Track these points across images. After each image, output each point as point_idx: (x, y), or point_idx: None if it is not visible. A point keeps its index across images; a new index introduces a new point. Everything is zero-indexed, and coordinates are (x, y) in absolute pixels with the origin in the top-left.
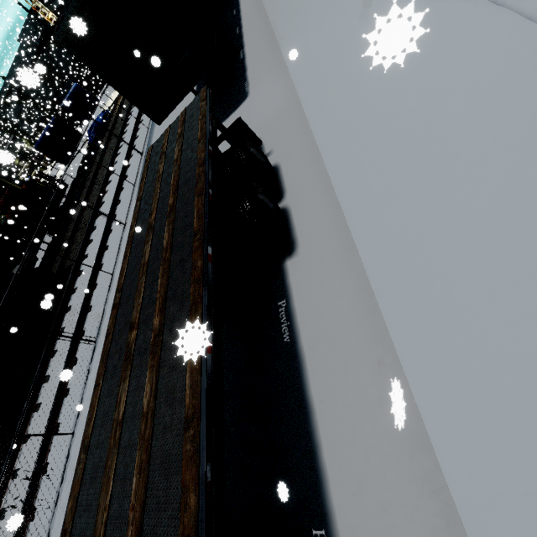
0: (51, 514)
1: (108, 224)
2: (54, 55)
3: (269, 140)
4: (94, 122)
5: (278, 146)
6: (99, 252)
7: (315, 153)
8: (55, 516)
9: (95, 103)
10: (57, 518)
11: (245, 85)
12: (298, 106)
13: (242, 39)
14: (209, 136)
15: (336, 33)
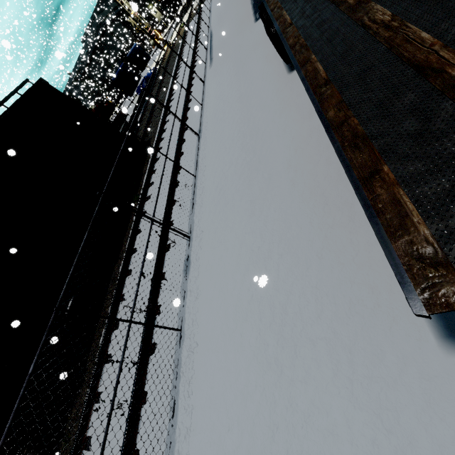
0: (190, 213)
1: (188, 89)
2: (109, 43)
3: None
4: (144, 79)
5: None
6: (185, 102)
7: None
8: (194, 211)
9: (148, 58)
10: (196, 211)
11: None
12: None
13: None
14: None
15: None
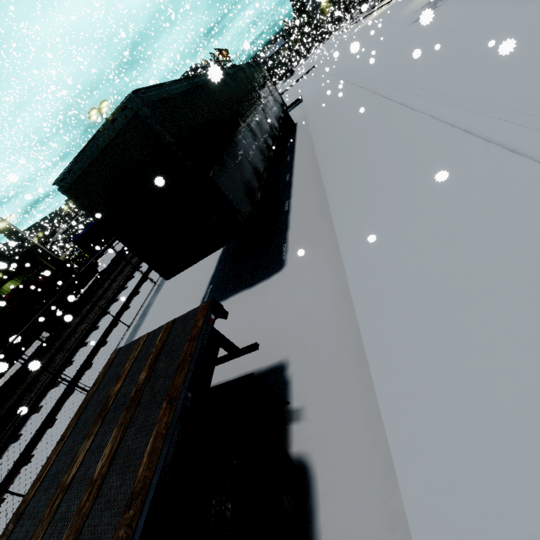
0: None
1: (76, 377)
2: None
3: (303, 379)
4: None
5: (317, 410)
6: (40, 428)
7: (401, 521)
8: None
9: None
10: None
11: (283, 248)
12: (358, 337)
13: (291, 188)
14: (152, 501)
15: (439, 258)
